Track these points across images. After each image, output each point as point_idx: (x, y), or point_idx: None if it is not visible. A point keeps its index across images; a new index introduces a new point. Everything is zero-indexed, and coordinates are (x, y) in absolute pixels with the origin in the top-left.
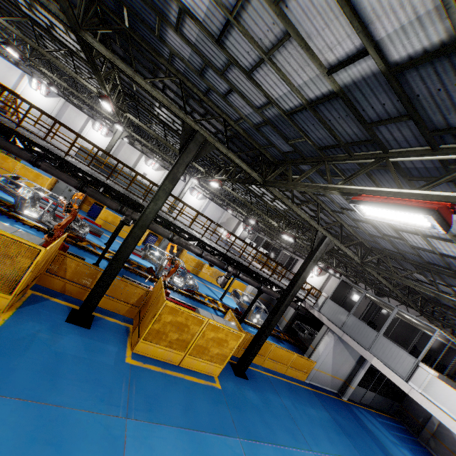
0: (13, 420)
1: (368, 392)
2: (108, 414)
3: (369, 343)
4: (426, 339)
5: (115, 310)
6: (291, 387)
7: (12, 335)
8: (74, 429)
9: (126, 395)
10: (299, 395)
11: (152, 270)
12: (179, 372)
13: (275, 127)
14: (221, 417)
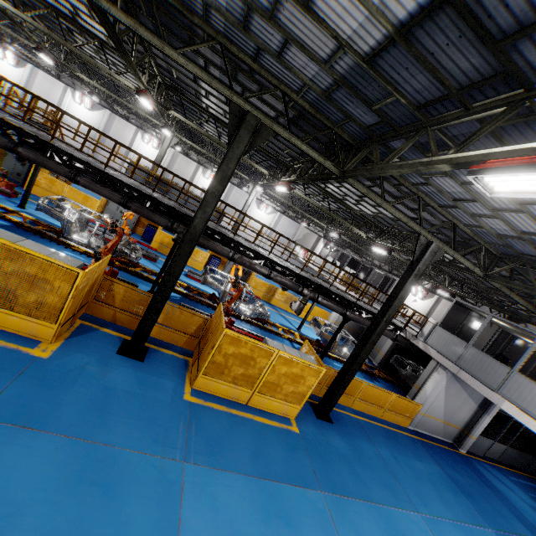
0: (57, 458)
1: (495, 444)
2: (163, 456)
3: (497, 382)
4: None
5: (171, 341)
6: (390, 434)
7: (58, 367)
8: (124, 472)
9: (184, 436)
10: (400, 444)
11: (214, 297)
12: (248, 413)
13: (351, 88)
14: (299, 466)
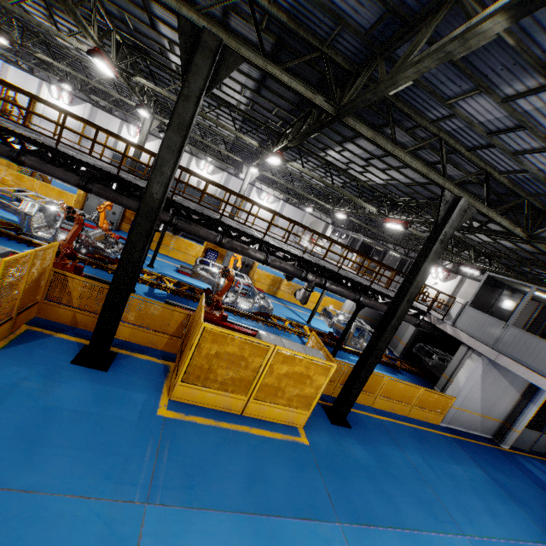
0: None
1: (541, 437)
2: (115, 499)
3: None
4: None
5: (149, 344)
6: (420, 434)
7: None
8: (49, 531)
9: (151, 465)
10: (433, 446)
11: (209, 292)
12: (242, 425)
13: None
14: (309, 489)
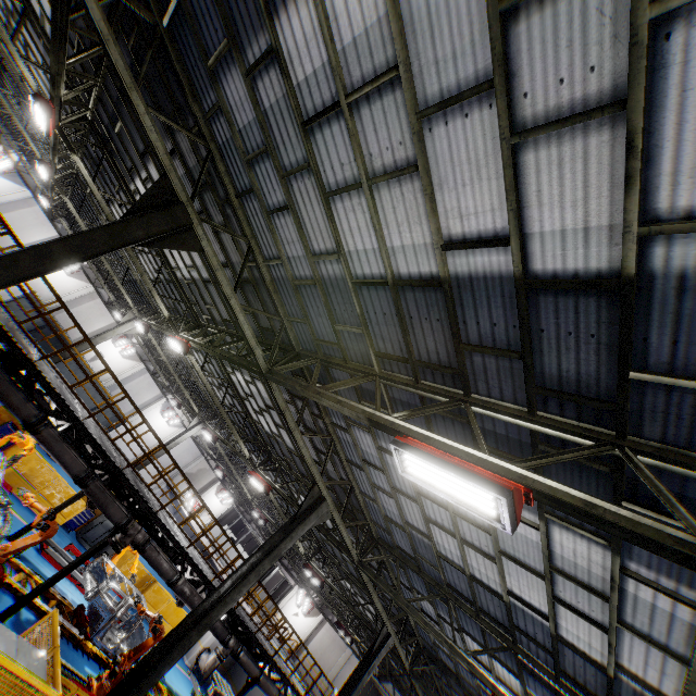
0: None
1: None
2: None
3: None
4: None
5: None
6: None
7: None
8: None
9: None
10: None
11: (83, 615)
12: None
13: (411, 539)
14: None
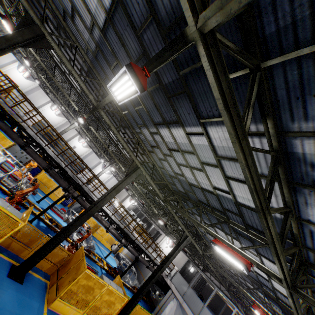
0: None
1: None
2: None
3: (198, 311)
4: (227, 308)
5: (40, 266)
6: None
7: None
8: None
9: None
10: None
11: None
12: None
13: (180, 182)
14: None
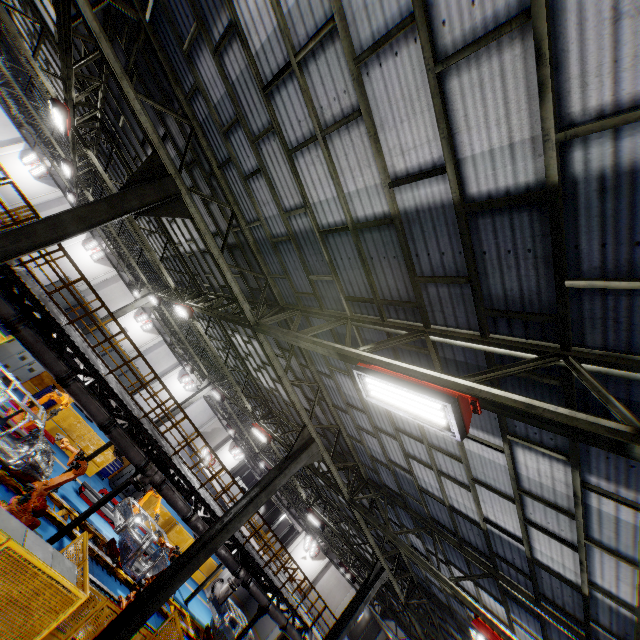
0: None
1: None
2: None
3: None
4: None
5: None
6: None
7: None
8: None
9: None
10: None
11: (115, 547)
12: None
13: (396, 476)
14: None
